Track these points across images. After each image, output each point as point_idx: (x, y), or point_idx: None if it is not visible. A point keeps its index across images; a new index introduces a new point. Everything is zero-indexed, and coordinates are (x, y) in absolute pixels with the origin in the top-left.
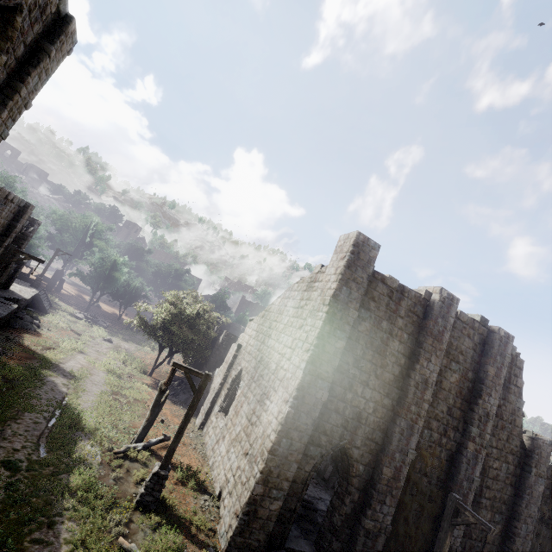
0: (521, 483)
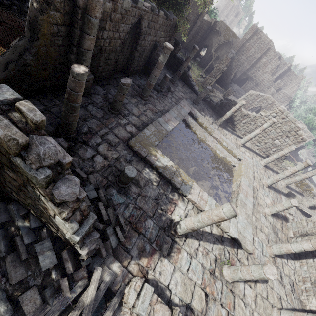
0: (195, 22)
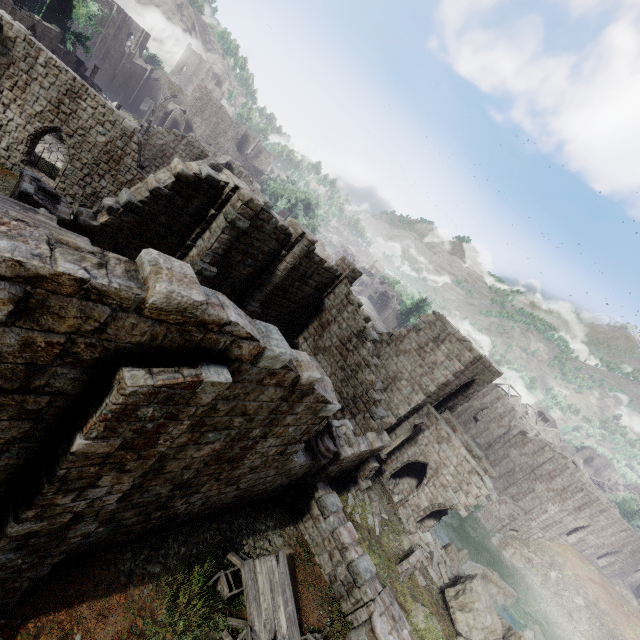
0: (123, 63)
